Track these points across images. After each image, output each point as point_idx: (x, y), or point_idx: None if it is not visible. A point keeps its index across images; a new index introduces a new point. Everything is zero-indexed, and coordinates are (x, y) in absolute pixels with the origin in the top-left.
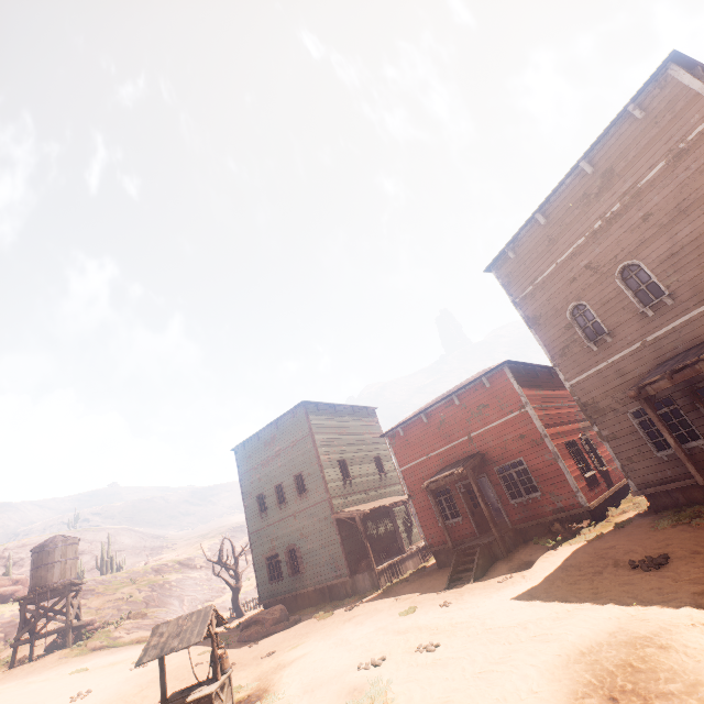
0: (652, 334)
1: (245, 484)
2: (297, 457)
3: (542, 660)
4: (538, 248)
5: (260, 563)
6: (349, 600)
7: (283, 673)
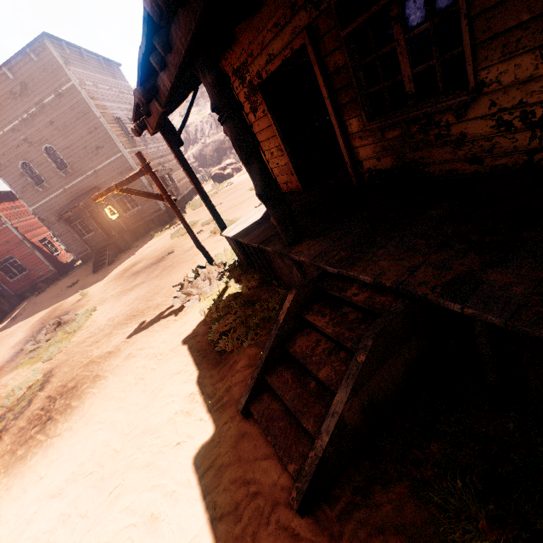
0: (68, 186)
1: None
2: None
3: (25, 329)
4: None
5: None
6: None
7: None
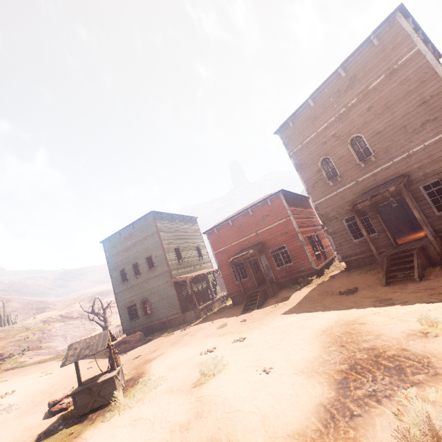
0: (362, 177)
1: (111, 264)
2: (148, 246)
3: (304, 336)
4: (307, 121)
5: (123, 310)
6: (182, 326)
7: (151, 364)
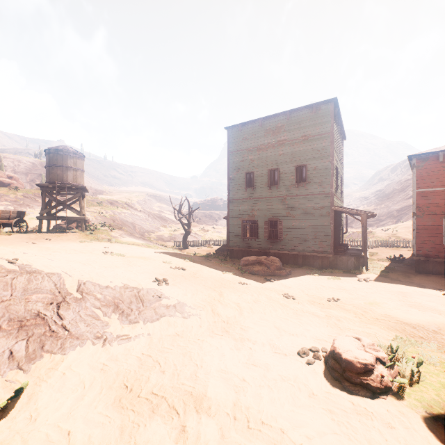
0: None
1: (234, 161)
2: (305, 150)
3: None
4: None
5: (235, 223)
6: (335, 270)
7: None
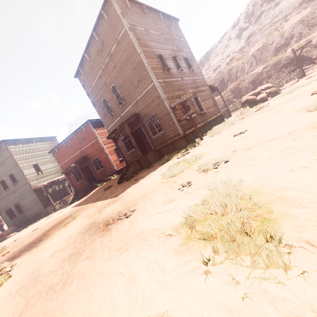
0: (122, 114)
1: None
2: (8, 167)
3: (49, 226)
4: (89, 71)
5: (3, 214)
6: (44, 216)
7: None
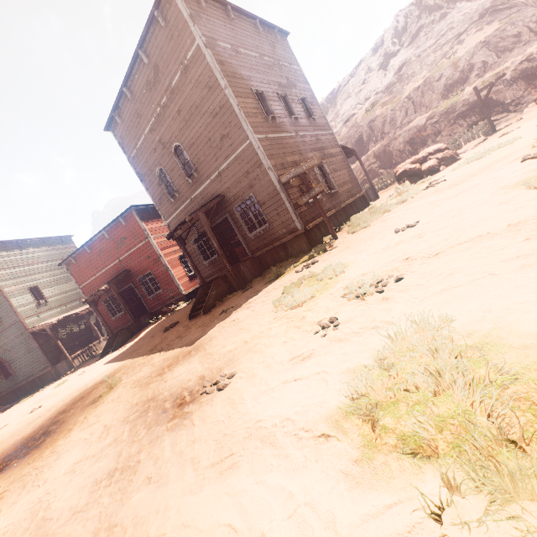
0: (194, 195)
1: None
2: None
3: (63, 403)
4: (133, 118)
5: None
6: (51, 381)
7: None
